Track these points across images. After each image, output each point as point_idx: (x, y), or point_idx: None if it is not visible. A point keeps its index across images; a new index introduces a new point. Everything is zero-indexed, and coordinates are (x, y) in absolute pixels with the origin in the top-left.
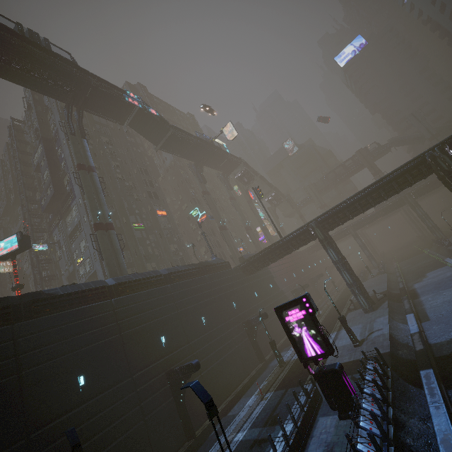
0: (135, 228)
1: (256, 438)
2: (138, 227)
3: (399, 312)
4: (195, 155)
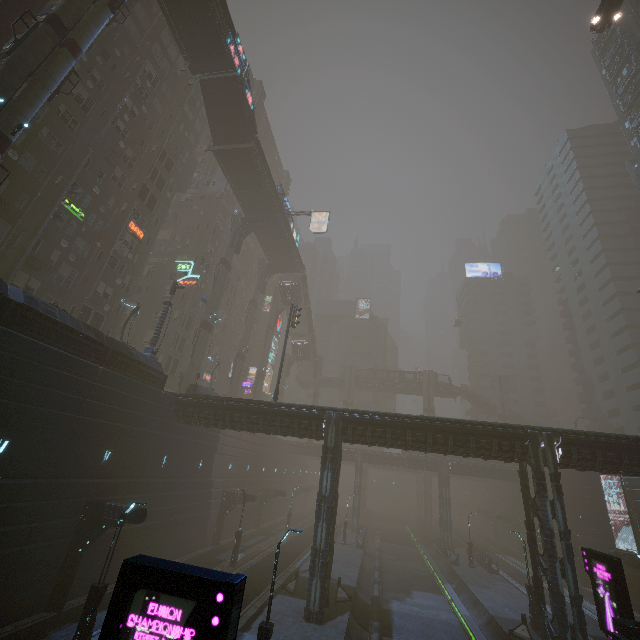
0: (65, 206)
1: None
2: (72, 208)
3: None
4: (255, 209)
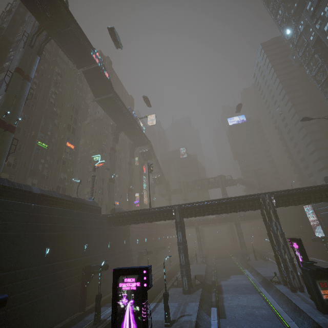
0: (39, 144)
1: None
2: (41, 144)
3: (206, 302)
4: (120, 121)
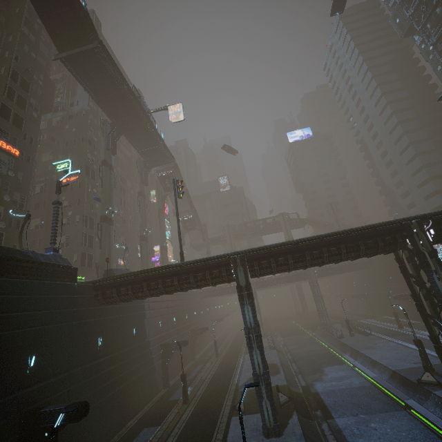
0: None
1: None
2: None
3: None
4: (118, 112)
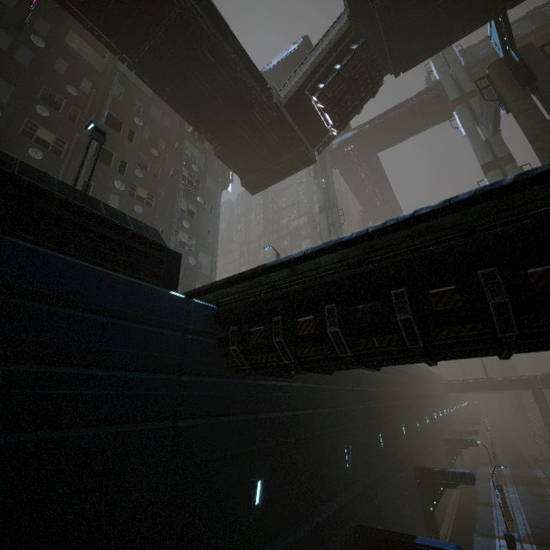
0: None
1: (534, 498)
2: None
3: None
4: None
